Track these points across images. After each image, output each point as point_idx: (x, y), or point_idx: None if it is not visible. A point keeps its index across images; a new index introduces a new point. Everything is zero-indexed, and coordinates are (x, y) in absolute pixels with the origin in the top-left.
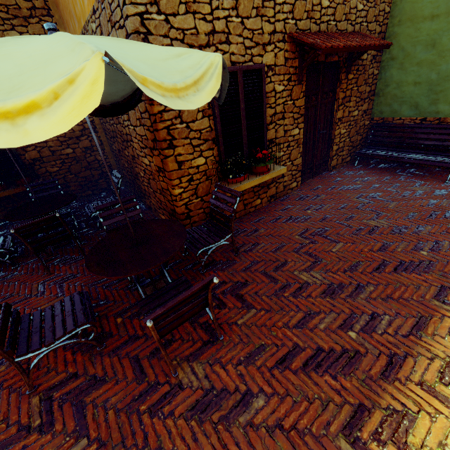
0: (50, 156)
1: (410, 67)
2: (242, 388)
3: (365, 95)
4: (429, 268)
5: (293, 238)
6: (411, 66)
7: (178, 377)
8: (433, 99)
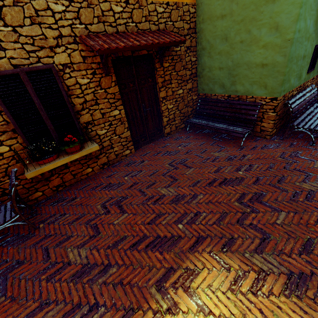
0: None
1: (215, 55)
2: None
3: (187, 77)
4: (174, 245)
5: (95, 207)
6: (215, 55)
7: None
8: (232, 81)
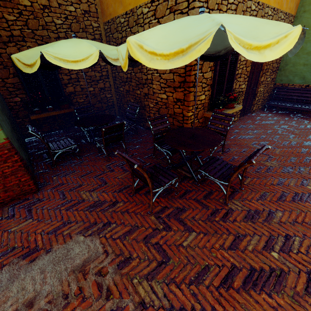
0: (80, 91)
1: (302, 55)
2: (266, 209)
3: (274, 69)
4: None
5: (249, 146)
6: (303, 54)
7: (228, 206)
8: None
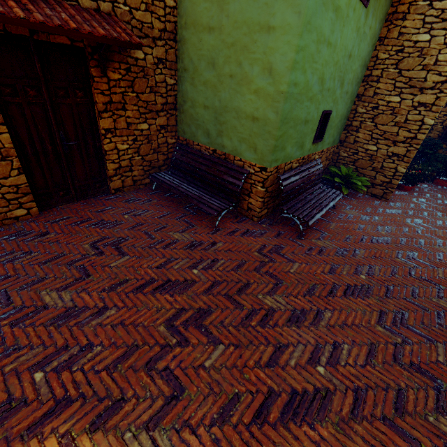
0: None
1: (199, 85)
2: None
3: (158, 106)
4: None
5: None
6: (200, 84)
7: None
8: (219, 130)
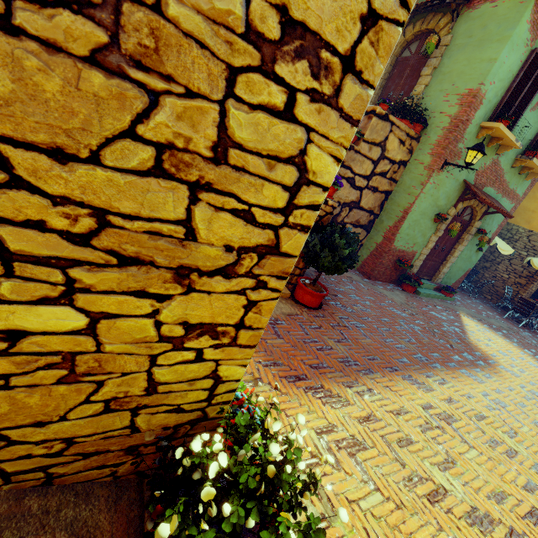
0: None
1: None
2: None
3: None
4: None
5: None
6: None
7: None
8: None
